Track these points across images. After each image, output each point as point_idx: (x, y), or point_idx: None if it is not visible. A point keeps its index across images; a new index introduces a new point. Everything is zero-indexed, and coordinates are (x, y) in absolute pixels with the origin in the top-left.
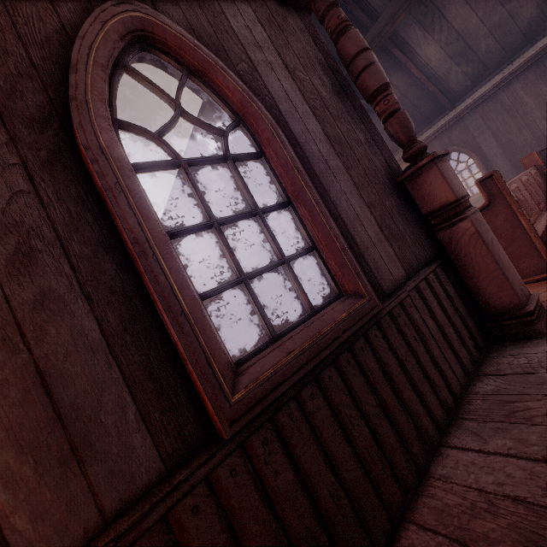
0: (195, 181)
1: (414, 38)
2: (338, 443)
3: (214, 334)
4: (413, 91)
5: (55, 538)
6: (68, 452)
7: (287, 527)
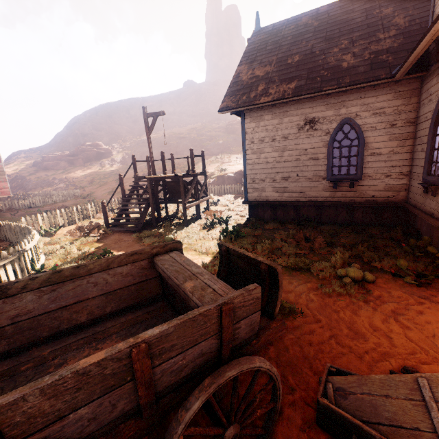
0: None
1: None
2: None
3: None
4: None
5: None
6: None
7: None
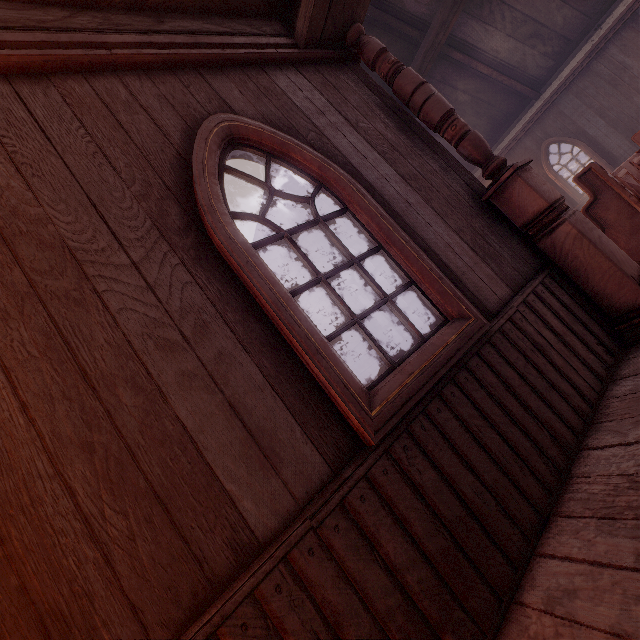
0: (298, 247)
1: (474, 34)
2: (472, 448)
3: (345, 366)
4: (485, 90)
5: (271, 516)
6: (264, 460)
7: (440, 515)
